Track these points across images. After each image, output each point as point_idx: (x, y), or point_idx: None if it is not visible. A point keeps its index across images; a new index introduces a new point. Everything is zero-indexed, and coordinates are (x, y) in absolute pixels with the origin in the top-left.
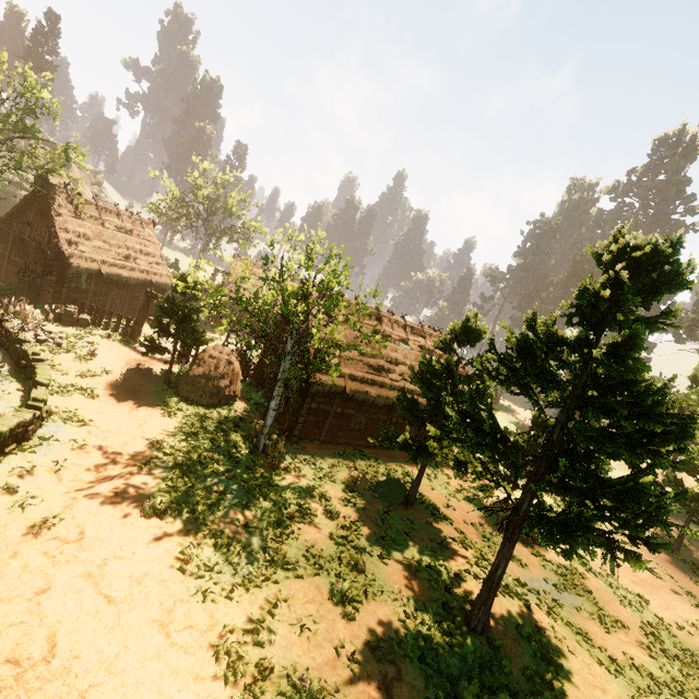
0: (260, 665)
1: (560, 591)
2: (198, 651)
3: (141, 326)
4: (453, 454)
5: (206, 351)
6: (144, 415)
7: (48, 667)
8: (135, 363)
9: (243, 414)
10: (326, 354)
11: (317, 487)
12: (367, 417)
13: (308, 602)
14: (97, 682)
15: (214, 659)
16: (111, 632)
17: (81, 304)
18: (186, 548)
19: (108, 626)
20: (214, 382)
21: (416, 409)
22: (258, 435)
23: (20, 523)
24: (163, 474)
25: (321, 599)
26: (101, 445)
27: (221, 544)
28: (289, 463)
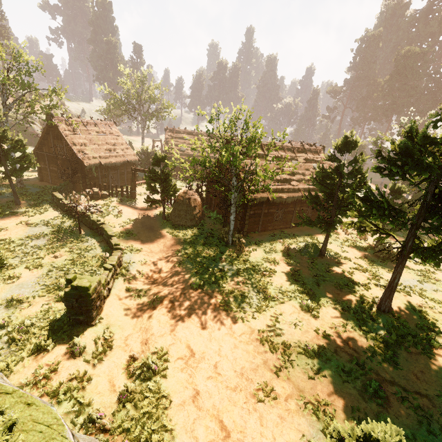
0: (284, 343)
1: (422, 283)
2: (252, 342)
3: (135, 189)
4: (353, 223)
5: (180, 195)
6: (163, 239)
7: (195, 358)
8: (142, 212)
9: (211, 226)
10: (255, 181)
11: (268, 257)
12: (282, 211)
13: (292, 313)
14: (218, 360)
15: (261, 344)
16: (211, 341)
17: (98, 185)
18: (222, 300)
19: (208, 339)
20: (191, 212)
21: (319, 201)
22: (225, 236)
23: (142, 304)
24: (190, 267)
25: (297, 311)
26: (152, 260)
27: (236, 295)
28: (248, 247)
